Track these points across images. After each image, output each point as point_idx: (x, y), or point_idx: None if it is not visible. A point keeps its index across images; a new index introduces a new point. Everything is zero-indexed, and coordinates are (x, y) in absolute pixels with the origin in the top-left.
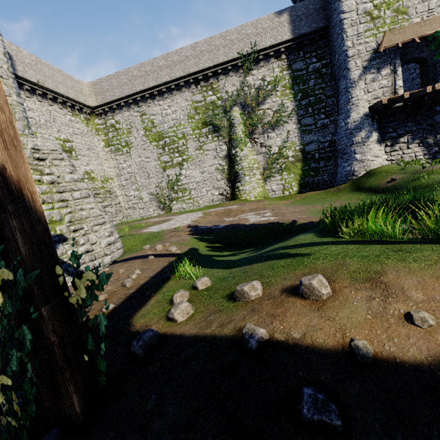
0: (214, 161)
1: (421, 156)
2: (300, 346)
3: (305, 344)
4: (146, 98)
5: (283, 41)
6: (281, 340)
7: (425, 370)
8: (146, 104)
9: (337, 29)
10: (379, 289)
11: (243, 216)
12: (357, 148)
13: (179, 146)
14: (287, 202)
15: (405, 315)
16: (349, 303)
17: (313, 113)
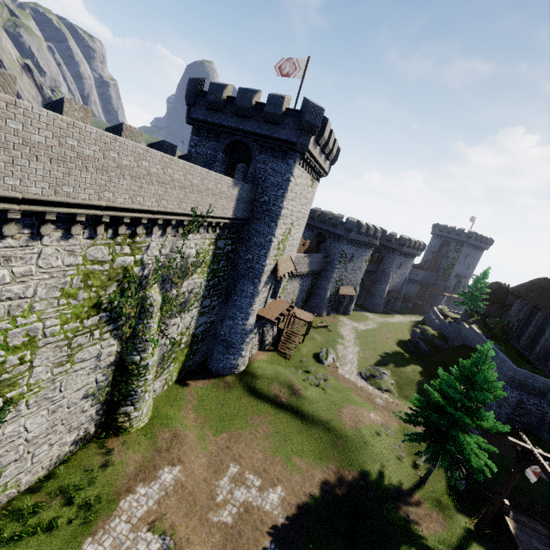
0: (88, 379)
1: (257, 343)
2: None
3: None
4: None
5: (227, 217)
6: None
7: None
8: None
9: (263, 240)
10: None
11: (233, 498)
12: (246, 346)
13: (5, 370)
14: (193, 415)
15: None
16: None
17: (212, 295)
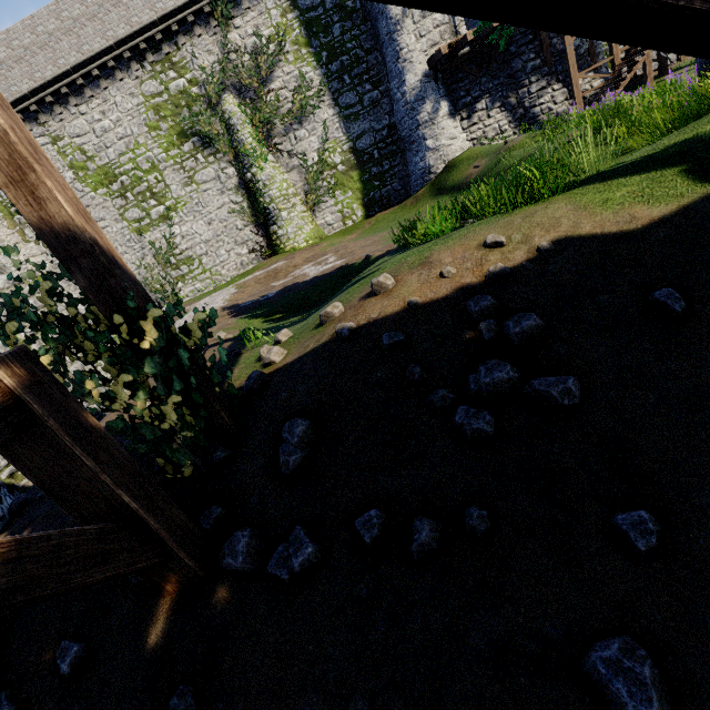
0: (222, 200)
1: (506, 126)
2: (378, 320)
3: (381, 317)
4: (48, 105)
5: None
6: (365, 323)
7: (448, 298)
8: (53, 116)
9: None
10: (427, 266)
11: (299, 273)
12: (426, 130)
13: (152, 186)
14: (353, 236)
15: (440, 274)
16: (407, 283)
17: (354, 84)
